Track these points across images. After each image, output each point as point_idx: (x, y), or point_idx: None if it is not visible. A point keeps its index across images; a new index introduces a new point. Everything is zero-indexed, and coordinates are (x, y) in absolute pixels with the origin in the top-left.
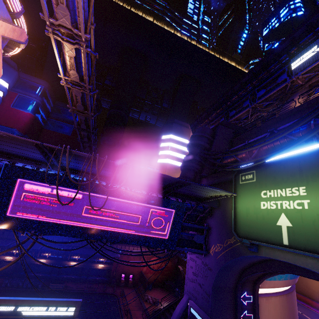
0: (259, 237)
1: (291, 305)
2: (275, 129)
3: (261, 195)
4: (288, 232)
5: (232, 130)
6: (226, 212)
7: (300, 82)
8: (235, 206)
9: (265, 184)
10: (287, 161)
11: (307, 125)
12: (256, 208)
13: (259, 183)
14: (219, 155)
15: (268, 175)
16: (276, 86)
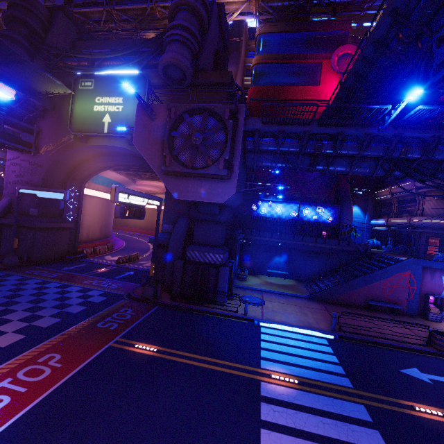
0: (90, 131)
1: (109, 208)
2: (116, 49)
3: (96, 100)
4: (108, 125)
5: (77, 28)
6: (62, 115)
7: (158, 15)
8: (72, 108)
9: (100, 92)
10: (117, 78)
11: (135, 57)
12: (91, 110)
13: (96, 91)
14: (59, 51)
15: (104, 86)
16: (138, 1)
